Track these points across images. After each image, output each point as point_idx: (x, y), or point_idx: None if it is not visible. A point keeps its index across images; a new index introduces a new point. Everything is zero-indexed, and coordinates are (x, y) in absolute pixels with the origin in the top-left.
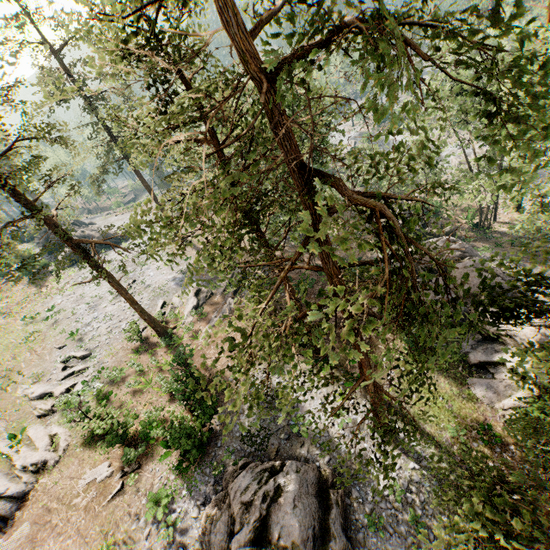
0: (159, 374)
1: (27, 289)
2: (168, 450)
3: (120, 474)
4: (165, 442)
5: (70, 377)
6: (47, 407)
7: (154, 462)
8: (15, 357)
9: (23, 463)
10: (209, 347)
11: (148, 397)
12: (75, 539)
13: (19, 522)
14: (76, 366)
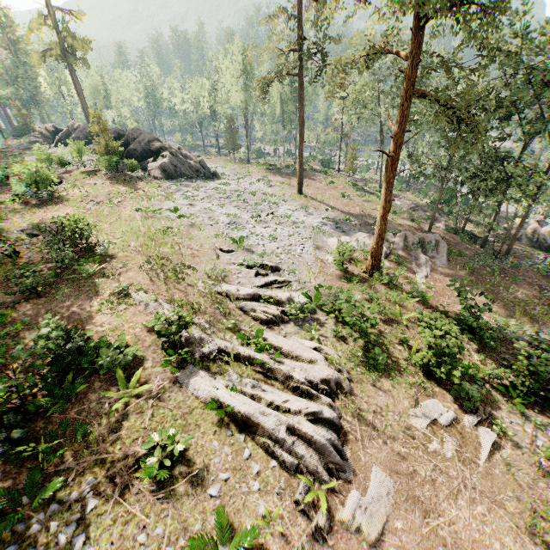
0: (416, 307)
1: (111, 184)
2: (506, 400)
3: (473, 419)
4: (502, 386)
5: (271, 287)
6: (275, 312)
7: (502, 411)
8: (159, 245)
9: (306, 376)
10: (441, 296)
11: (411, 331)
12: (487, 507)
13: (360, 468)
14: (270, 276)
